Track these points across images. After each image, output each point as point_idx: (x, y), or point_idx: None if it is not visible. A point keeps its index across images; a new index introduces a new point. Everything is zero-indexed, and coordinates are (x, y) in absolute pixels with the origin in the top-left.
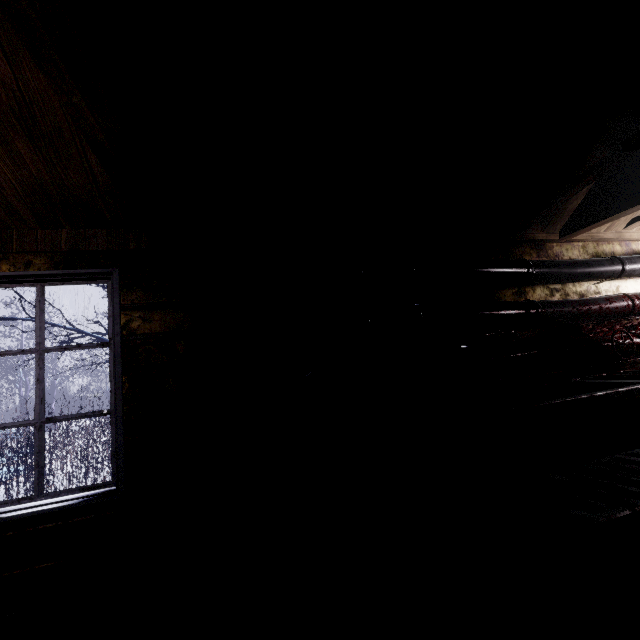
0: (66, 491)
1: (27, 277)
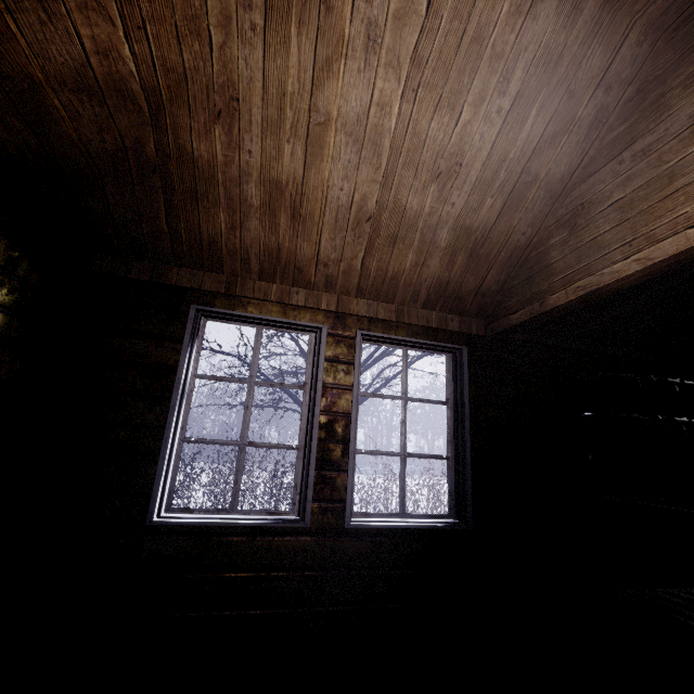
0: (419, 515)
1: (407, 342)
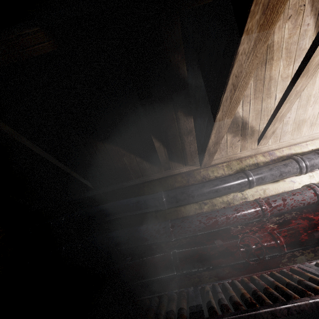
0: None
1: None
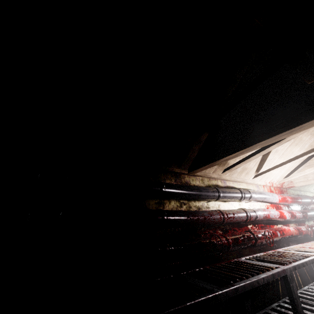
0: None
1: None
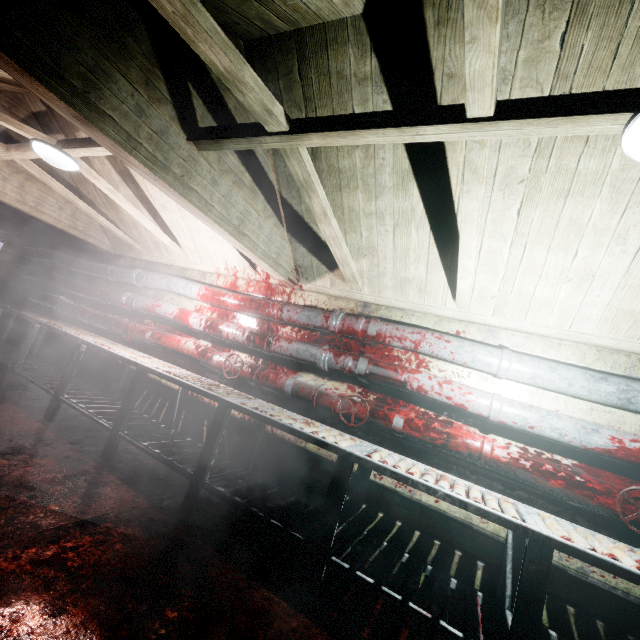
0: None
1: None
